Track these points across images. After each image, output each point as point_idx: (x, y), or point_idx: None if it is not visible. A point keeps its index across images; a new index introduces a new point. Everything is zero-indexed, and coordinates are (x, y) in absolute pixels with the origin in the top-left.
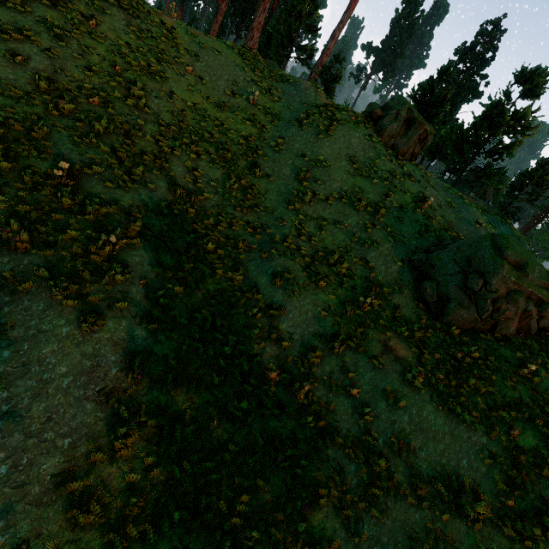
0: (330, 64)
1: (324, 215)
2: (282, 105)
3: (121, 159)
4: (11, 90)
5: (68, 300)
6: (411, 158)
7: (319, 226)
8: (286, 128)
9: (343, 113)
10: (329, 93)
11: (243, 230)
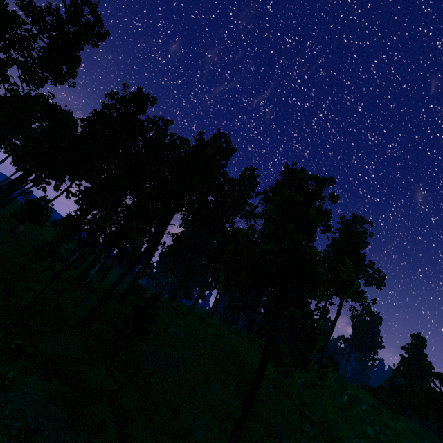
0: (332, 355)
1: (373, 436)
2: (336, 385)
3: (307, 405)
4: (278, 383)
5: (326, 442)
6: (400, 414)
7: (373, 441)
8: (342, 396)
9: (361, 391)
10: (336, 370)
11: (345, 438)
